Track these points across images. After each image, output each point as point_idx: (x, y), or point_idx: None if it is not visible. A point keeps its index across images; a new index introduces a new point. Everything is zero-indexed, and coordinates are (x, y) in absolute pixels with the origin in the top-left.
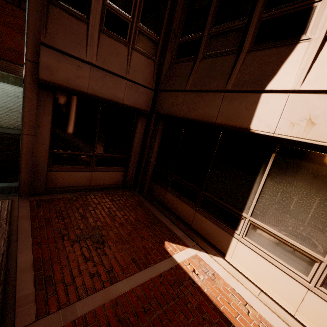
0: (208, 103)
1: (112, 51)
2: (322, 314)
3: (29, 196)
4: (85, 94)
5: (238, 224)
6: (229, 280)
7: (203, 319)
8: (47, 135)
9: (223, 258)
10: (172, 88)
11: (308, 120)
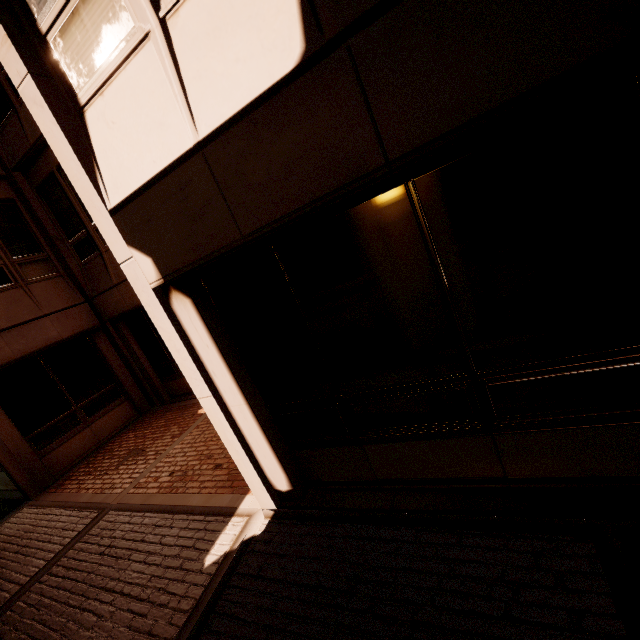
0: None
1: (7, 304)
2: None
3: (43, 492)
4: (15, 361)
5: None
6: None
7: None
8: (10, 426)
9: None
10: (102, 289)
11: None
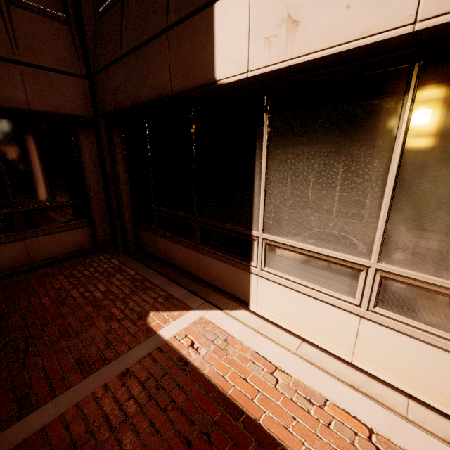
0: (153, 63)
1: None
2: (386, 349)
3: None
4: None
5: (251, 250)
6: (251, 340)
7: (192, 424)
8: None
9: (247, 309)
10: (106, 62)
11: (287, 20)
